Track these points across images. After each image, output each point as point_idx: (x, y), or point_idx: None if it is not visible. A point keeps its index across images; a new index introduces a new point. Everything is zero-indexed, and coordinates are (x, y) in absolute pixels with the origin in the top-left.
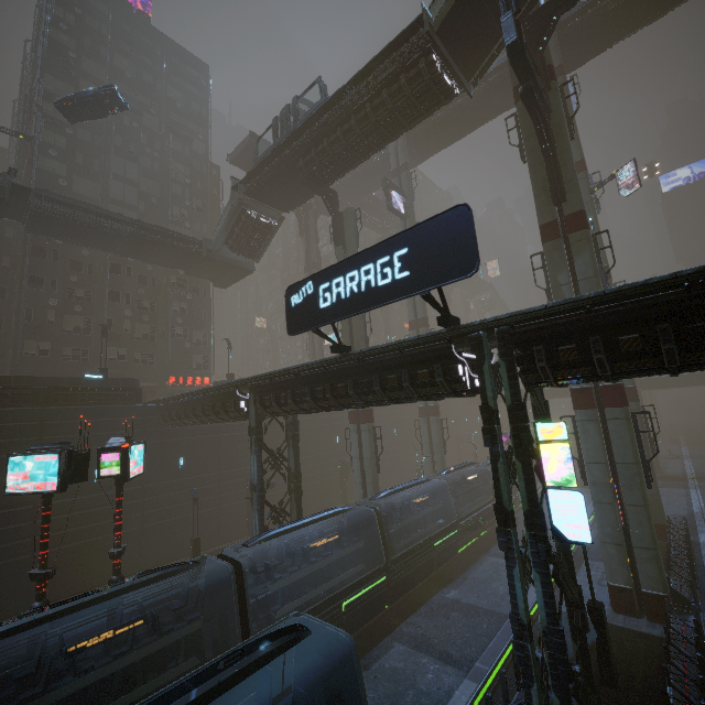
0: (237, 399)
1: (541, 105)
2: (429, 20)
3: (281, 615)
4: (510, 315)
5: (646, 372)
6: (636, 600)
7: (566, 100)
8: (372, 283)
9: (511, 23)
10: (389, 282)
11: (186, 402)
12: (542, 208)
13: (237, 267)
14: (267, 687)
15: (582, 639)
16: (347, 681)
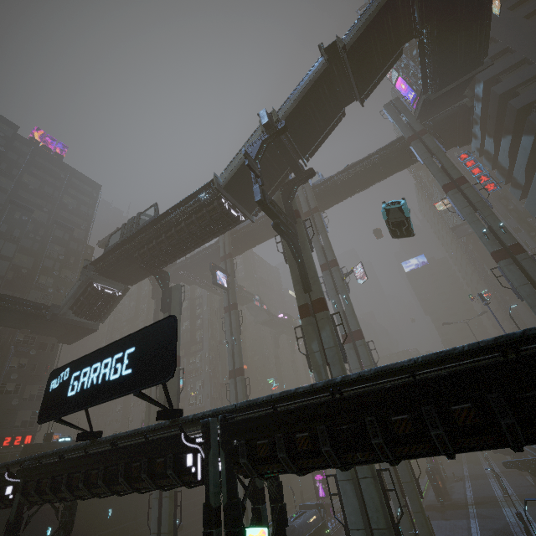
0: (7, 482)
1: (289, 232)
2: (218, 182)
3: None
4: (213, 412)
5: (324, 468)
6: None
7: (321, 225)
8: (107, 376)
9: (258, 190)
10: (117, 377)
11: None
12: (298, 294)
13: (81, 326)
14: None
15: None
16: None
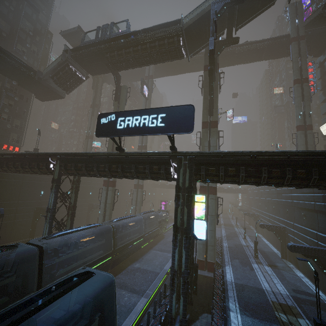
0: (48, 162)
1: (213, 77)
2: (183, 23)
3: (59, 274)
4: (197, 152)
5: (233, 182)
6: (205, 264)
7: None
8: (146, 124)
9: (213, 42)
10: (154, 126)
11: (9, 158)
12: (204, 115)
13: (54, 92)
14: (67, 301)
15: (191, 276)
16: (108, 295)
